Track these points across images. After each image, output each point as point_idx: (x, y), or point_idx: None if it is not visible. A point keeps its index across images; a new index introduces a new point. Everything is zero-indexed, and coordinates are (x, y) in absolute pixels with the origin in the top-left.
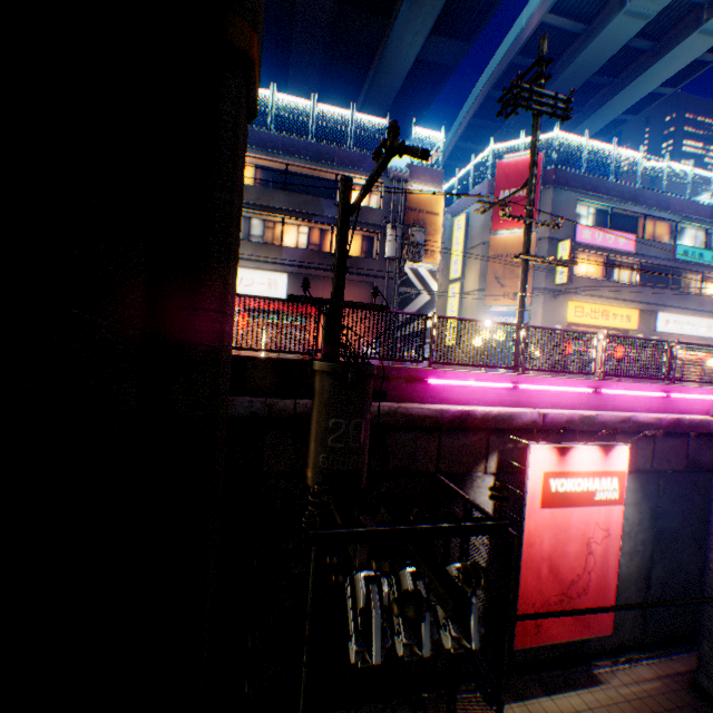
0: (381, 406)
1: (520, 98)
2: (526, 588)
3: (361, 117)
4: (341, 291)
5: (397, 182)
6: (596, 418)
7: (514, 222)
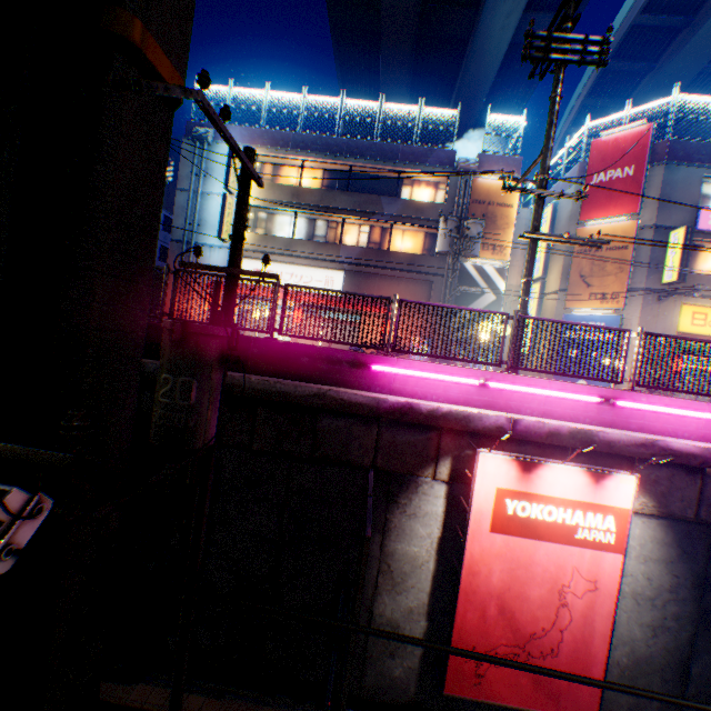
0: (310, 386)
1: (535, 49)
2: (465, 625)
3: (429, 111)
4: (235, 259)
5: (464, 174)
6: (597, 435)
7: (608, 209)
